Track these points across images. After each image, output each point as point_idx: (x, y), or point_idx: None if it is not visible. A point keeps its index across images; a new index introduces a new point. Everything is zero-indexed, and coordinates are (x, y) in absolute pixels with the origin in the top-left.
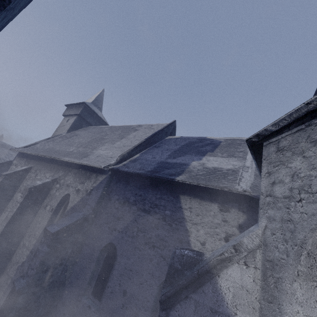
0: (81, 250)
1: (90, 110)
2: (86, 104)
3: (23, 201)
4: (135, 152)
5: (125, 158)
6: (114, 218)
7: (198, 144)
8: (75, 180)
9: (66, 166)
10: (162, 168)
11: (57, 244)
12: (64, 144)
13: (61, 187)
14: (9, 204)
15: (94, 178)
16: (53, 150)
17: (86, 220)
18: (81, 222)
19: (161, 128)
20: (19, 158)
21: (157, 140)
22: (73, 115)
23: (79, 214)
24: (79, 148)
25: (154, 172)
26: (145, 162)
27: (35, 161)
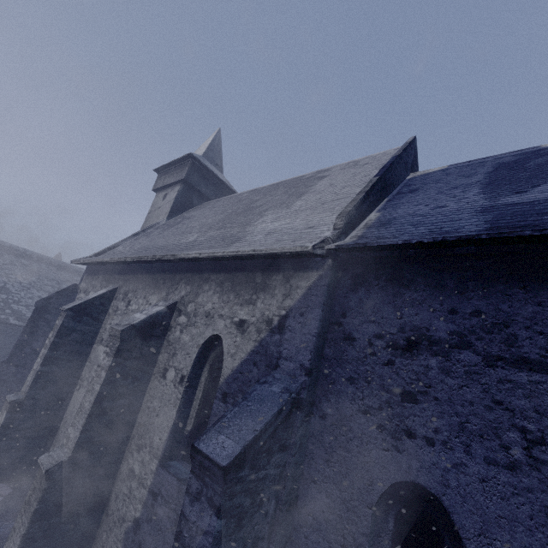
0: (297, 499)
1: (204, 170)
2: (195, 158)
3: (112, 364)
4: (367, 207)
5: (351, 221)
6: (388, 396)
7: (547, 158)
8: (224, 299)
9: (191, 272)
10: (524, 217)
11: (240, 498)
12: (171, 235)
13: (191, 321)
14: (84, 371)
15: (282, 284)
16: (153, 247)
17: (296, 407)
18: (287, 413)
19: (395, 153)
20: (90, 277)
21: (395, 181)
22: (172, 185)
23: (272, 389)
24: (210, 232)
25: (521, 227)
26: (428, 219)
27: (121, 275)
